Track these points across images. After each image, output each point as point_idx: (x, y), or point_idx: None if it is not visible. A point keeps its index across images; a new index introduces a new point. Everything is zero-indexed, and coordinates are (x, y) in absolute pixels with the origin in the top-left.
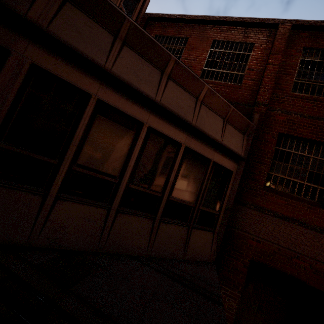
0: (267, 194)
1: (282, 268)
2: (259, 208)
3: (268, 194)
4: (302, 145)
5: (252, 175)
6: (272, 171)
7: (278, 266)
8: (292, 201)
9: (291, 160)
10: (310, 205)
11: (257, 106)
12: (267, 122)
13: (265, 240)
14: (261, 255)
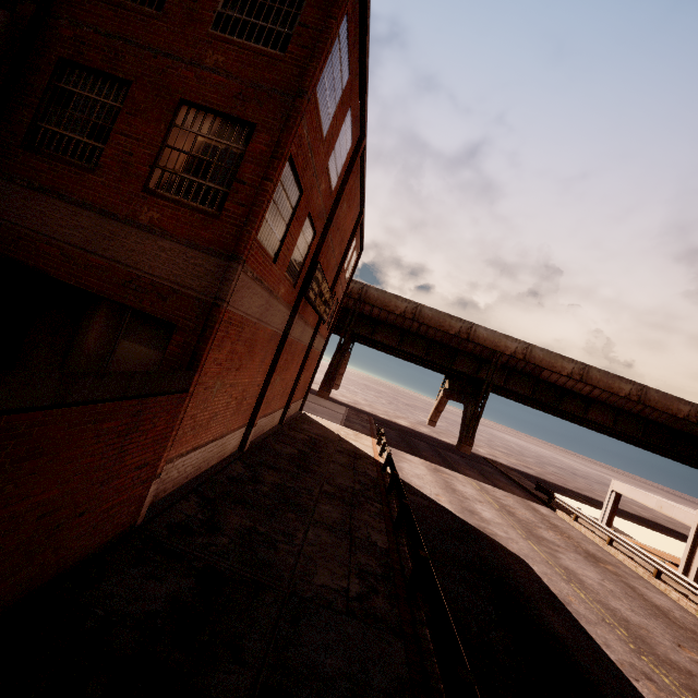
0: (24, 155)
1: (25, 259)
2: (9, 176)
3: (25, 154)
4: (92, 82)
5: (8, 125)
6: (43, 122)
7: (20, 256)
8: (57, 165)
9: (74, 104)
10: (78, 169)
11: (23, 2)
12: (45, 39)
13: (9, 223)
14: (0, 244)
